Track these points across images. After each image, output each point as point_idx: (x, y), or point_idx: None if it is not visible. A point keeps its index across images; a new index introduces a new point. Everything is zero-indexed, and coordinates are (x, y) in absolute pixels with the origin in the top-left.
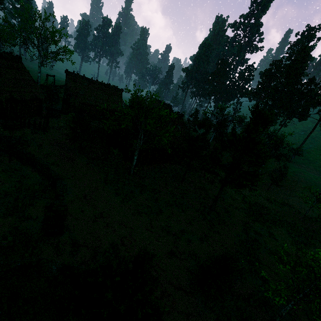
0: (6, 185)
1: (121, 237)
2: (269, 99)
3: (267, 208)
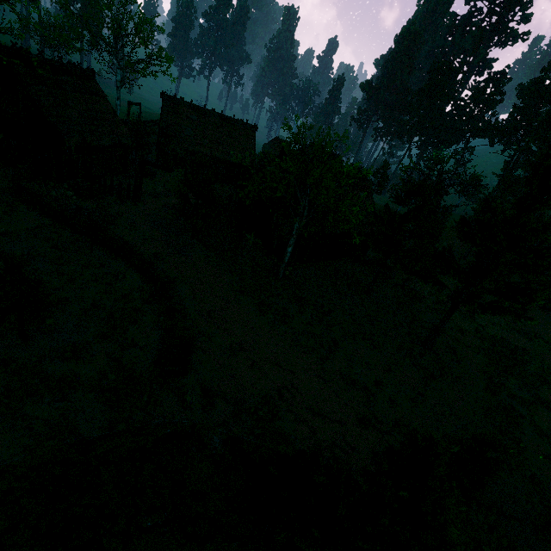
0: (92, 289)
1: (278, 387)
2: (534, 141)
3: (525, 350)
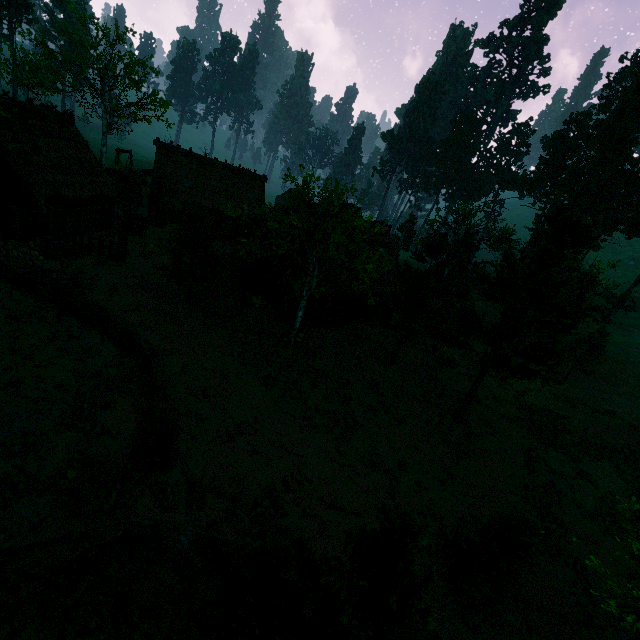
0: (55, 367)
1: (283, 476)
2: (563, 193)
3: (567, 418)
